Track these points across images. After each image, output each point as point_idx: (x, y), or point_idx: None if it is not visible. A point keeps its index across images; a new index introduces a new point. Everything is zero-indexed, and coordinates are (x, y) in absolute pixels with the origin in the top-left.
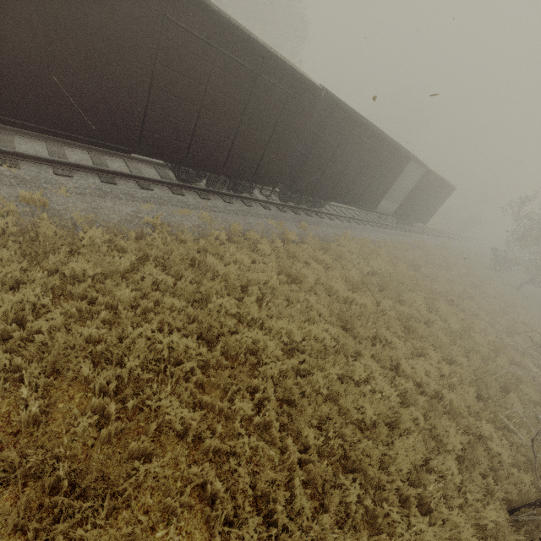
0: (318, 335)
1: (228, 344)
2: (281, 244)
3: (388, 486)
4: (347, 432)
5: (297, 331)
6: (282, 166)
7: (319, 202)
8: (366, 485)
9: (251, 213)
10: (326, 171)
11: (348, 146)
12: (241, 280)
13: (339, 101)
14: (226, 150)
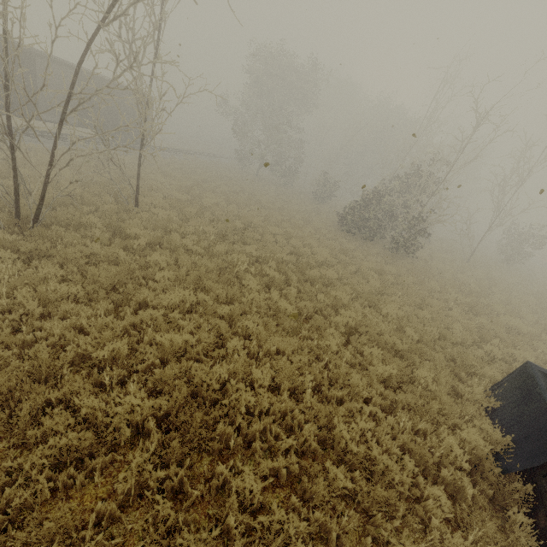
0: None
1: None
2: None
3: None
4: None
5: None
6: None
7: None
8: None
9: None
10: None
11: None
12: None
13: None
14: None
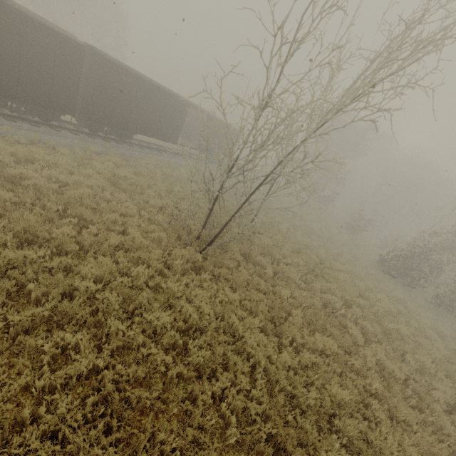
0: (85, 182)
1: (5, 177)
2: (78, 150)
3: (96, 221)
4: (82, 209)
5: (64, 177)
6: (73, 100)
7: (125, 134)
8: (87, 225)
9: (58, 134)
10: (116, 107)
11: (128, 90)
12: (29, 157)
13: (103, 56)
14: (14, 81)
